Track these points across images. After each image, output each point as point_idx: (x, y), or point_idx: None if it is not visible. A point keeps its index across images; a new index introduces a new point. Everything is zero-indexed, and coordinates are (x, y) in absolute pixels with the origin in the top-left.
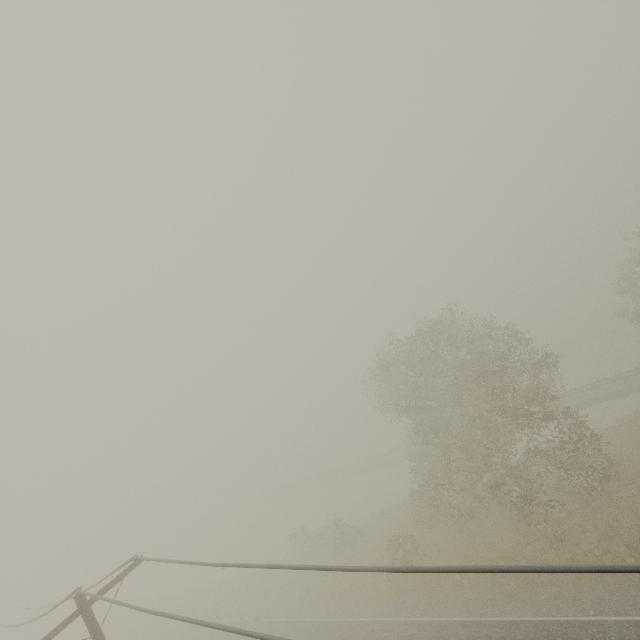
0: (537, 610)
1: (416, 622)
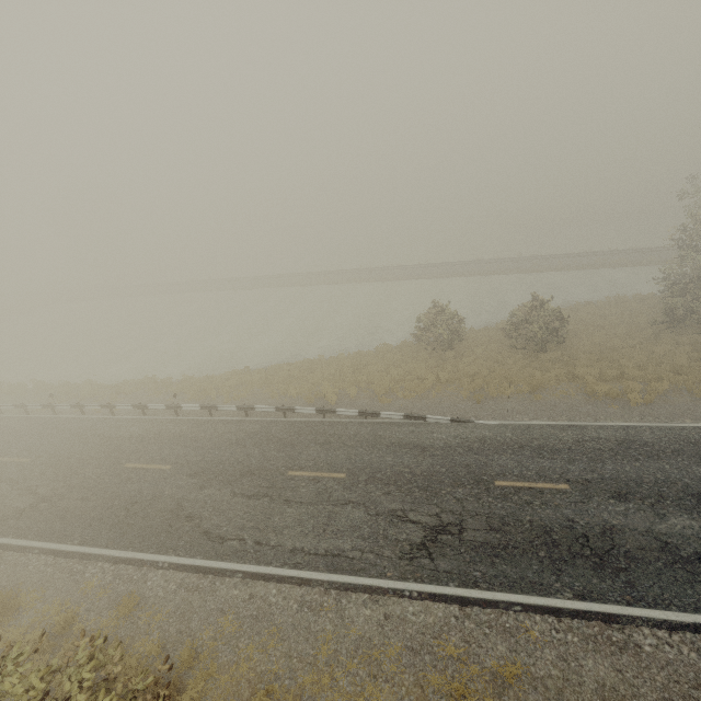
0: None
1: None
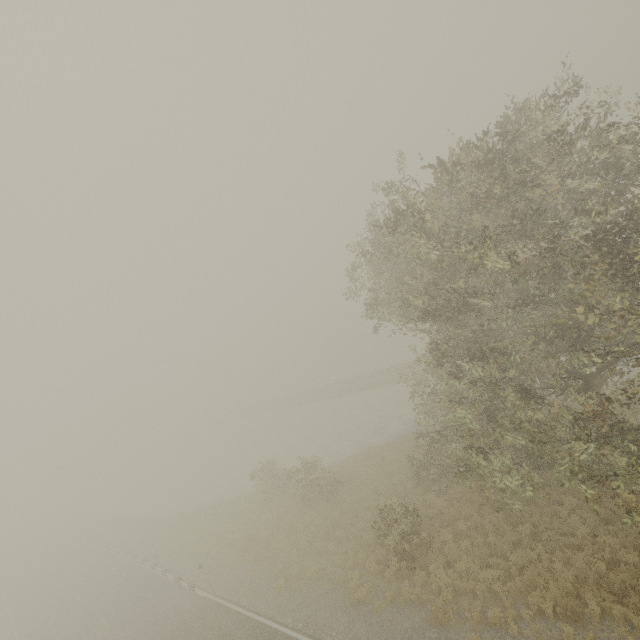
0: None
1: None
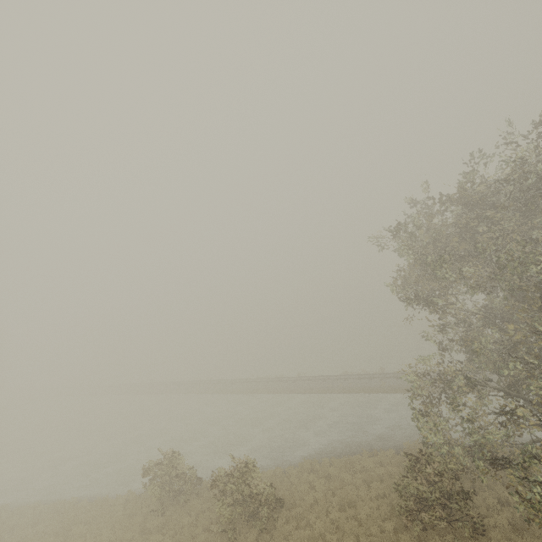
0: None
1: None
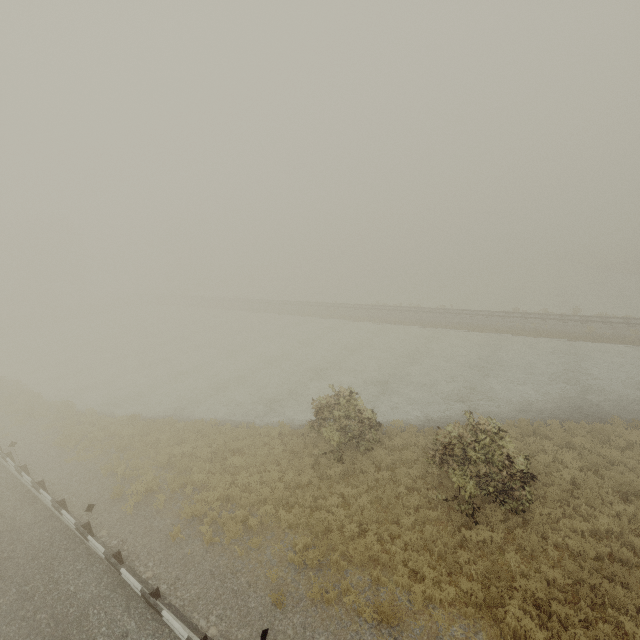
0: None
1: None
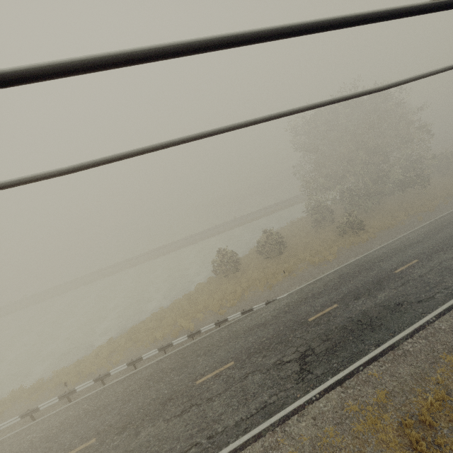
0: (450, 208)
1: (416, 230)
